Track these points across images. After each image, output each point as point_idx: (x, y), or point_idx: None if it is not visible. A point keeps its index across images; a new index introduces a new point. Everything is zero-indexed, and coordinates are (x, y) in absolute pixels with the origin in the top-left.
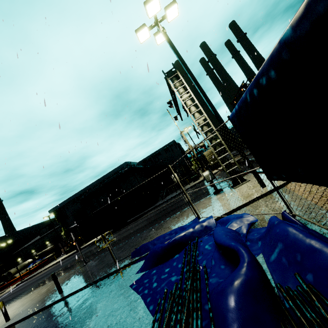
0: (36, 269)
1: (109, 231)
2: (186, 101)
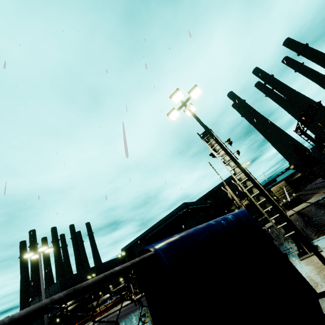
0: (111, 306)
1: None
2: (223, 157)
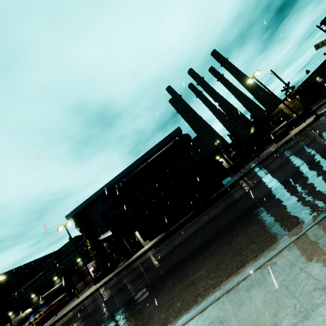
0: (41, 321)
1: (172, 227)
2: None
